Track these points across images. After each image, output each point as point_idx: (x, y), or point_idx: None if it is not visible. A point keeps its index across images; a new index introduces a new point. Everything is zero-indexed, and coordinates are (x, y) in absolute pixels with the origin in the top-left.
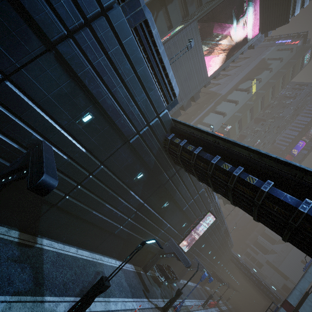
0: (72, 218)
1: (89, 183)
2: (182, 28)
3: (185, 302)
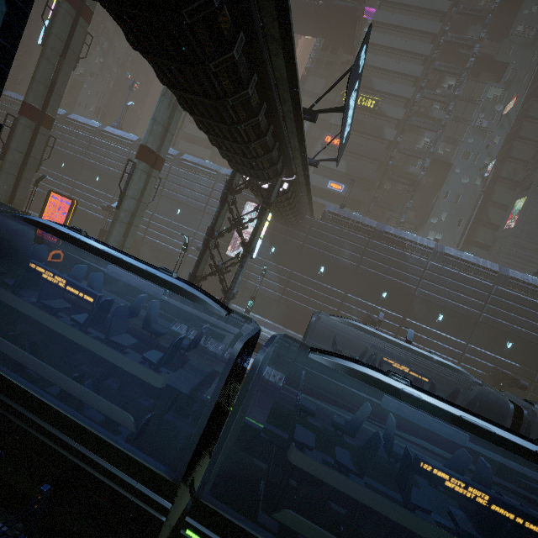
0: None
1: (535, 388)
2: (523, 208)
3: None
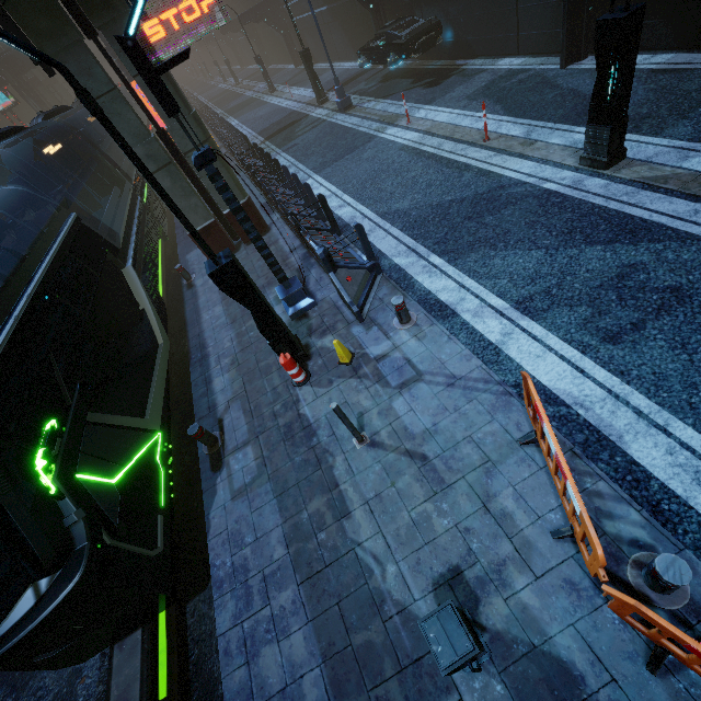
0: (311, 34)
1: None
2: None
3: (418, 112)
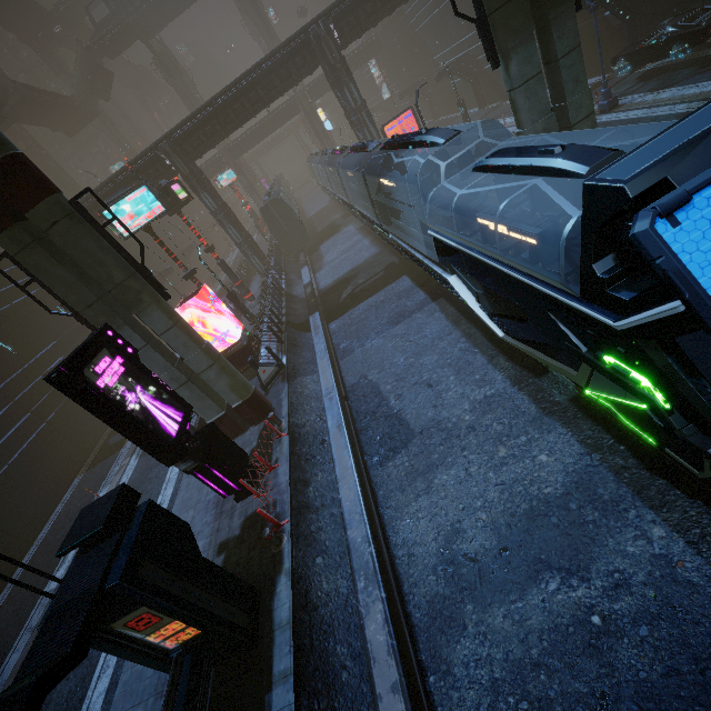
0: None
1: None
2: None
3: None
